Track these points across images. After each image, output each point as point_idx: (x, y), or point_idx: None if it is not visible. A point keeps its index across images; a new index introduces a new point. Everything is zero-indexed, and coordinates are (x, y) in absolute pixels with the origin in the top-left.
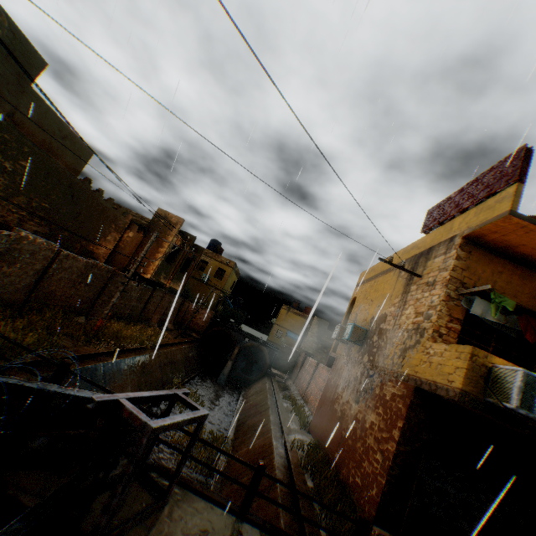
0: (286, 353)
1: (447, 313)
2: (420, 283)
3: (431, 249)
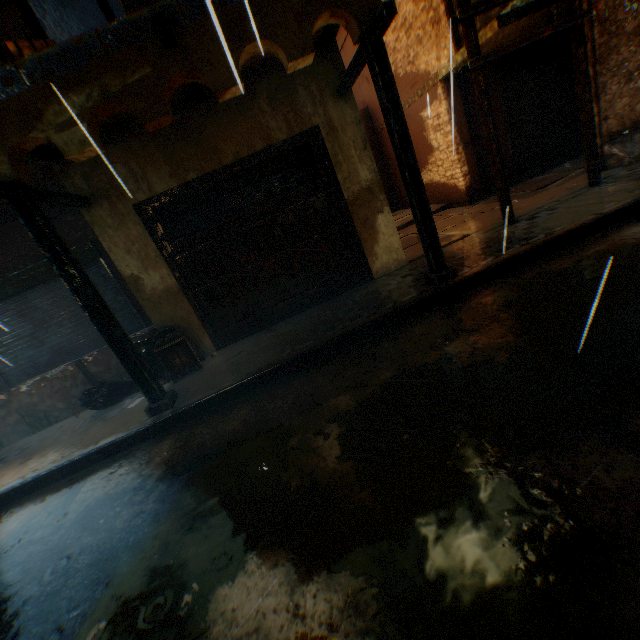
0: None
1: None
2: None
3: None
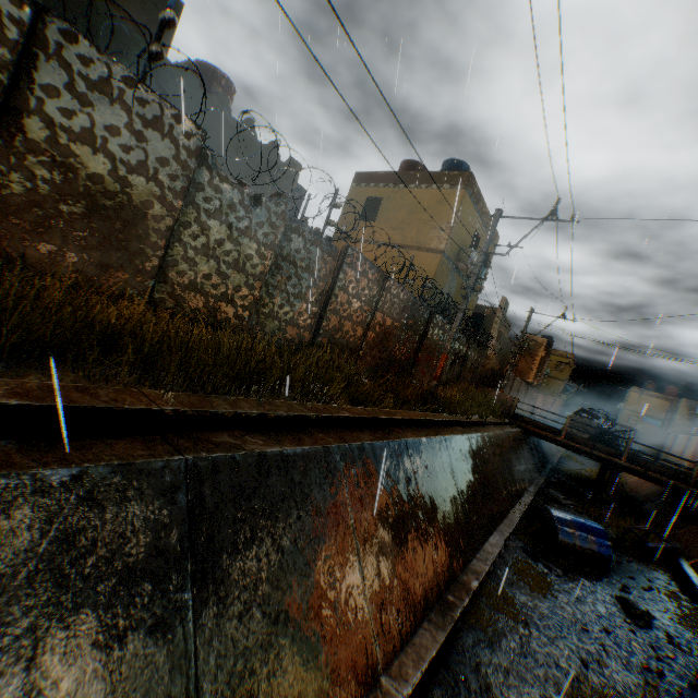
0: (649, 435)
1: None
2: None
3: None
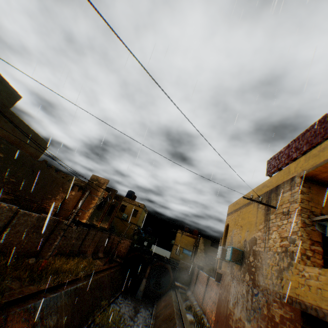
0: (184, 268)
1: (307, 237)
2: (277, 213)
3: (278, 187)
